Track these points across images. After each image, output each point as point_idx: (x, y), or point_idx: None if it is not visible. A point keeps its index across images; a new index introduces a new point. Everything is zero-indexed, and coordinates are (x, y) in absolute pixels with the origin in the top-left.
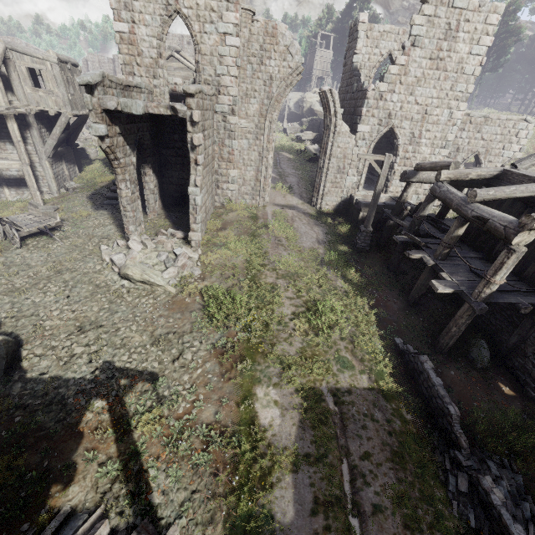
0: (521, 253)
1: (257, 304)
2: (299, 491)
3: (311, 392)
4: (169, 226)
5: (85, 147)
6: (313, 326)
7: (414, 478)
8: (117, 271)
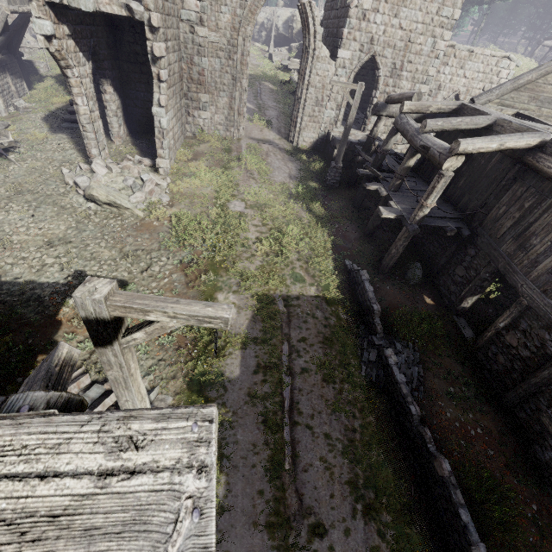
0: (448, 178)
1: (223, 229)
2: (245, 360)
3: (264, 297)
4: (136, 154)
5: (32, 59)
6: (273, 248)
7: (337, 353)
8: (82, 193)
